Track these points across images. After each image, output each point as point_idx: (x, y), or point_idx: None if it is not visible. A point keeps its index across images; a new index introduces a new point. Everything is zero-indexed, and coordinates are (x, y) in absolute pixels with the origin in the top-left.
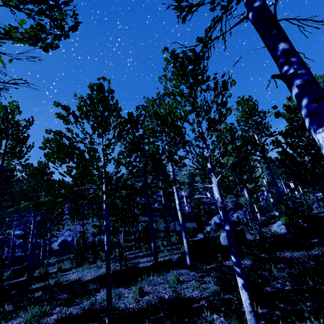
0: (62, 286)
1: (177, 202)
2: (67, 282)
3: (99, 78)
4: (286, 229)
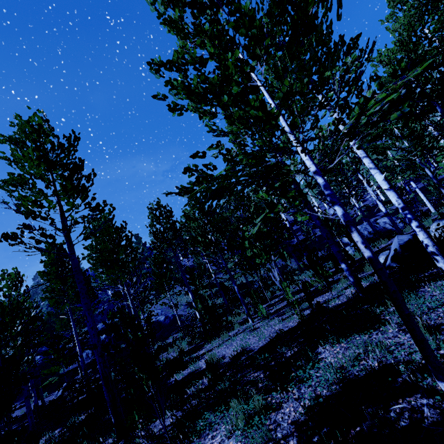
0: (226, 365)
1: (382, 176)
2: (225, 359)
3: None
4: None
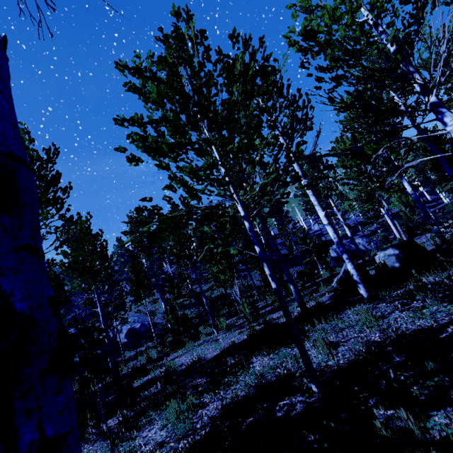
0: (181, 372)
1: (323, 213)
2: (182, 367)
3: (160, 27)
4: None
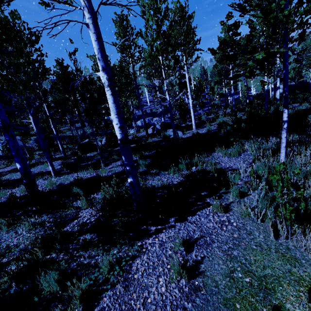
0: None
1: (51, 122)
2: None
3: None
4: (152, 131)
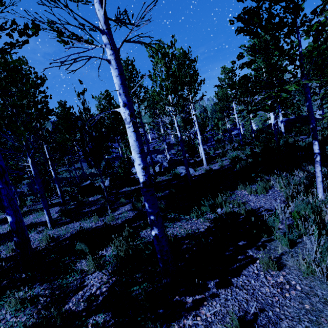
0: None
1: (50, 164)
2: None
3: None
4: (159, 169)
